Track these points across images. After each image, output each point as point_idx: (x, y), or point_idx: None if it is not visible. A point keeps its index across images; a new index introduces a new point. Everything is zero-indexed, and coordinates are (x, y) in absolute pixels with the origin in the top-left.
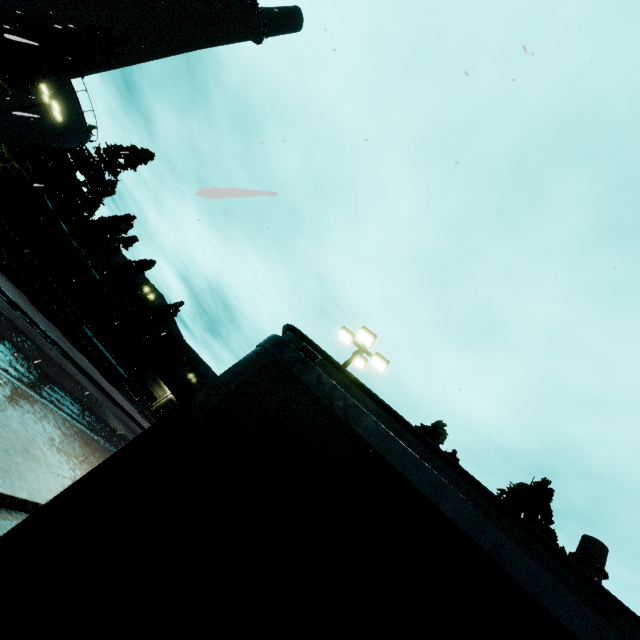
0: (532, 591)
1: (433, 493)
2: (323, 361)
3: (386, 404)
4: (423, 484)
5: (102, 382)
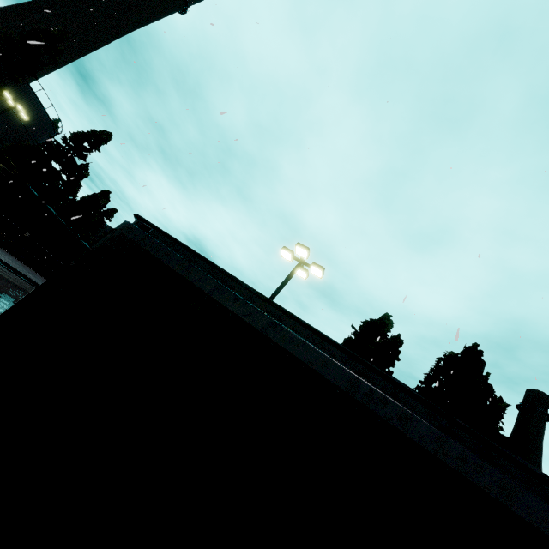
0: (251, 323)
1: (205, 287)
2: (155, 231)
3: (187, 246)
4: (200, 283)
5: None
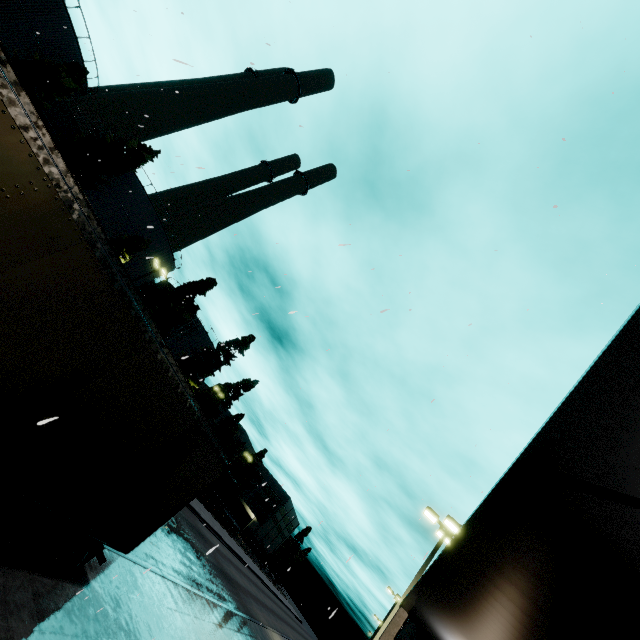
0: None
1: None
2: None
3: None
4: None
5: (236, 548)
